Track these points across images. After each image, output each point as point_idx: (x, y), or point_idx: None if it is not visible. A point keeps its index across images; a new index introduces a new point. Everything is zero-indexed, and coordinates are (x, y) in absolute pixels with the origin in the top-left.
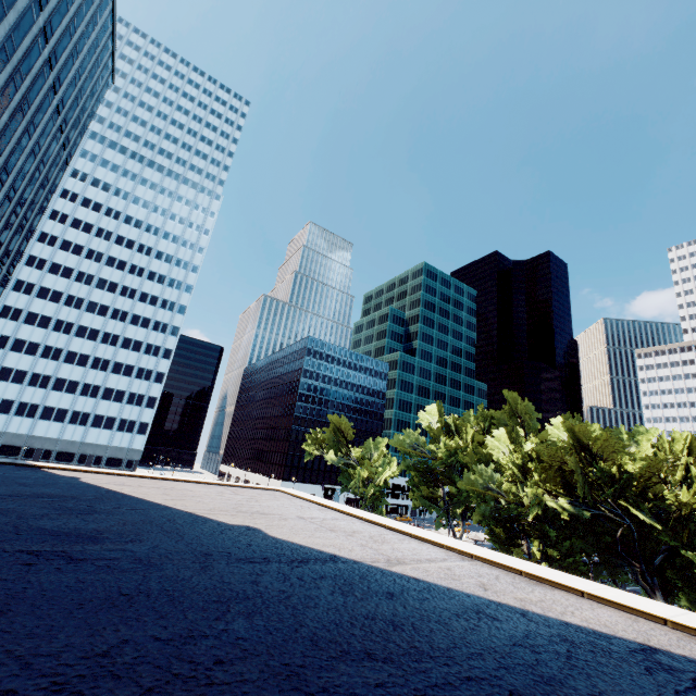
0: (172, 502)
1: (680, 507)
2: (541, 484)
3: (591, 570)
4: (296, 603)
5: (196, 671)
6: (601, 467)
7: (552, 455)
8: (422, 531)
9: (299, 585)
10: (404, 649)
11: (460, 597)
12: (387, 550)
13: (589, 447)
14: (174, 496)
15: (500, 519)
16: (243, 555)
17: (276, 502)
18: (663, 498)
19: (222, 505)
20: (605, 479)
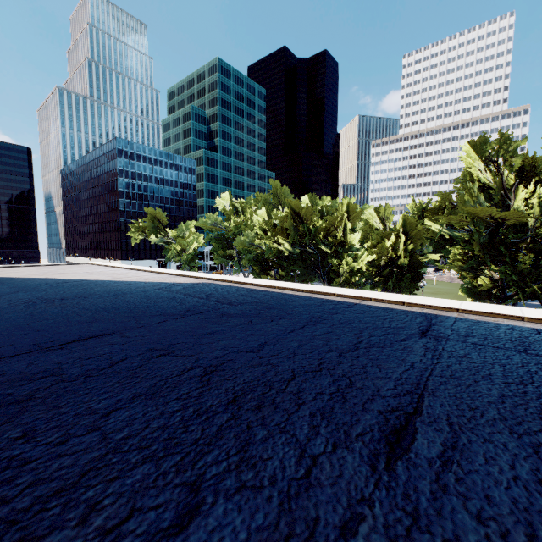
0: (0, 275)
1: (335, 241)
2: (271, 239)
3: (295, 278)
4: (48, 289)
5: (0, 298)
6: (305, 225)
7: (282, 221)
8: (155, 269)
9: (55, 287)
10: (79, 291)
11: (127, 282)
12: (120, 276)
13: (299, 215)
14: (3, 273)
15: (259, 261)
16: (34, 284)
17: (78, 269)
18: (336, 238)
19: (36, 273)
20: (307, 232)
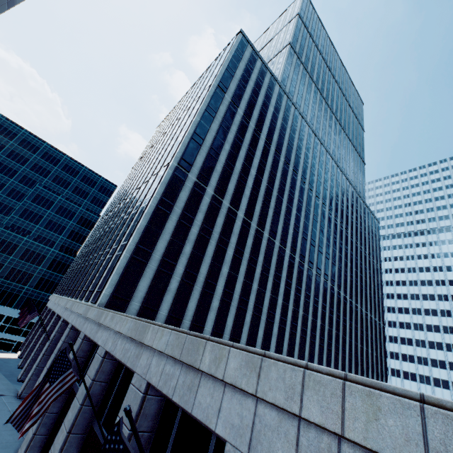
0: None
1: None
2: None
3: None
4: None
5: None
6: None
7: None
8: None
9: None
10: None
11: None
12: None
13: None
14: None
15: None
16: None
17: None
18: None
19: None
20: None
